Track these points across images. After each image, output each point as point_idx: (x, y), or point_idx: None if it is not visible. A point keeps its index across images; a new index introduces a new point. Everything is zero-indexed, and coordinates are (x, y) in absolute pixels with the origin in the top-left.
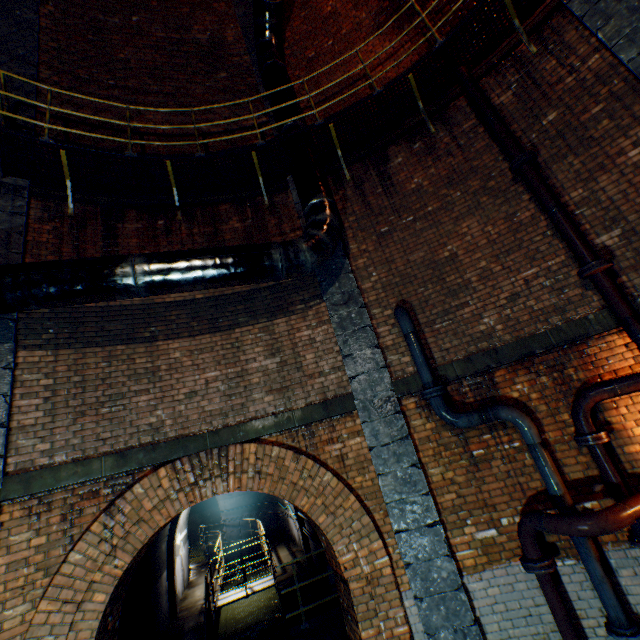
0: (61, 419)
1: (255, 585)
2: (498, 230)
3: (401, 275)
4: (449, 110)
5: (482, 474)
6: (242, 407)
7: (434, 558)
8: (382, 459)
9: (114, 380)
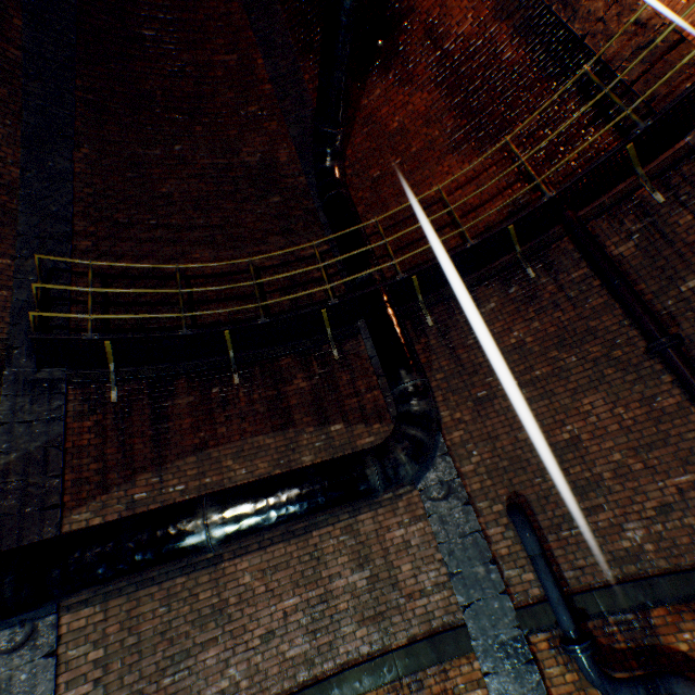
0: None
1: None
2: (633, 414)
3: (509, 457)
4: (551, 251)
5: None
6: (330, 647)
7: None
8: None
9: (175, 631)
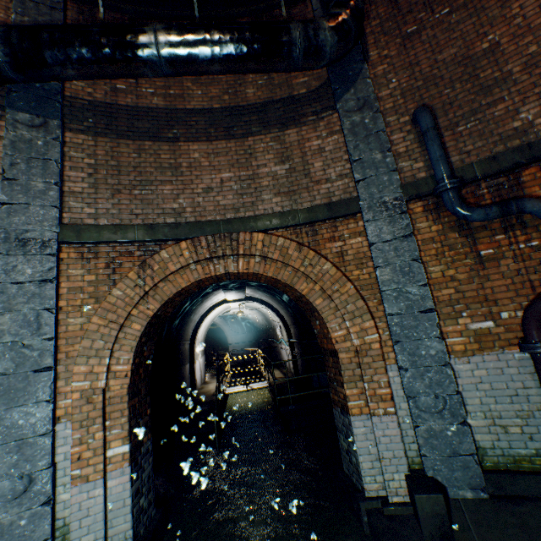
0: (102, 193)
1: (253, 385)
2: None
3: (425, 78)
4: None
5: (487, 272)
6: (252, 205)
7: (424, 339)
8: (382, 254)
9: (143, 169)
